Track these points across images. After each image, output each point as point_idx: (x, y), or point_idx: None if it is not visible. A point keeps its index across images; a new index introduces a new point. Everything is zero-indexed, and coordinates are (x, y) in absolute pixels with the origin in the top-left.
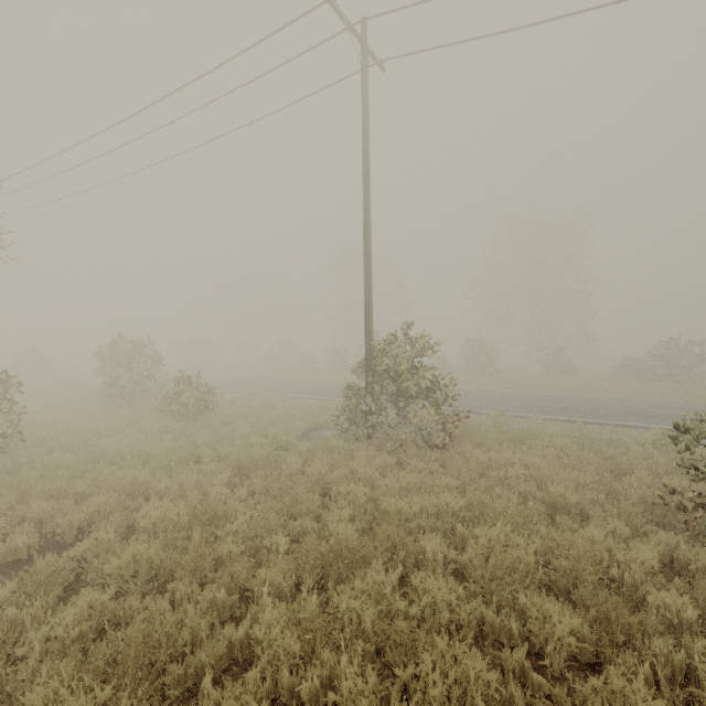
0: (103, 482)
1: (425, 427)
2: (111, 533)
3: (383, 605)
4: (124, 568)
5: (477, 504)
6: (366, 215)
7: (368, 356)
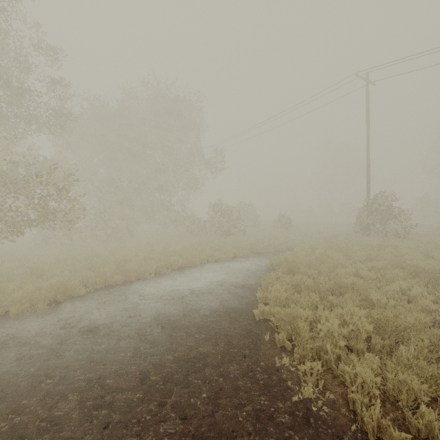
0: (287, 239)
1: (394, 233)
2: (310, 243)
3: (392, 255)
4: (321, 247)
5: (420, 246)
6: (368, 148)
7: (368, 203)
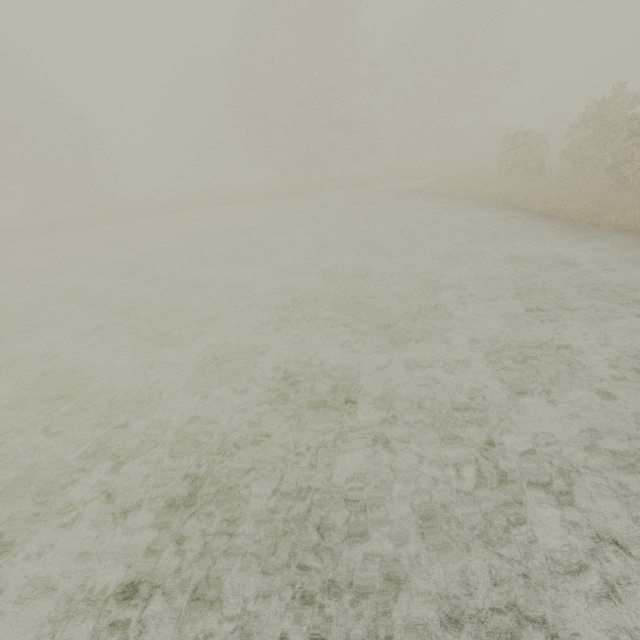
0: None
1: None
2: None
3: None
4: None
5: None
6: None
7: None
